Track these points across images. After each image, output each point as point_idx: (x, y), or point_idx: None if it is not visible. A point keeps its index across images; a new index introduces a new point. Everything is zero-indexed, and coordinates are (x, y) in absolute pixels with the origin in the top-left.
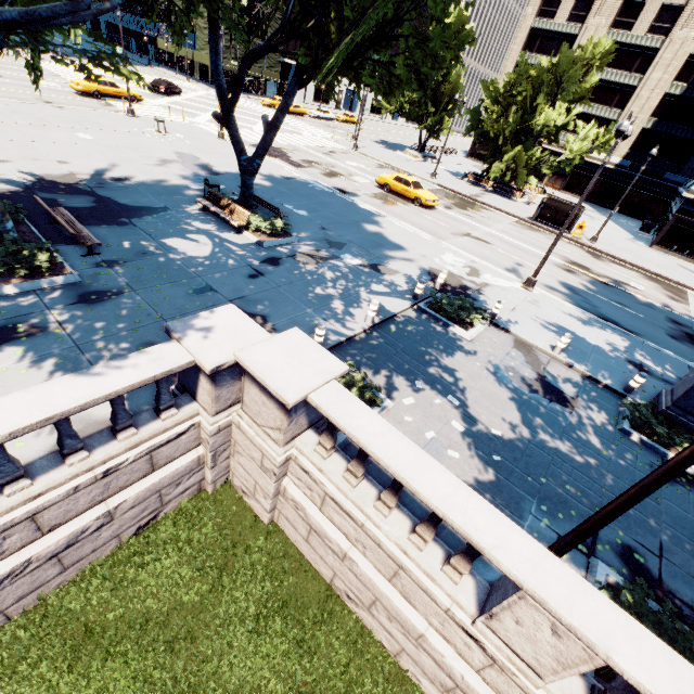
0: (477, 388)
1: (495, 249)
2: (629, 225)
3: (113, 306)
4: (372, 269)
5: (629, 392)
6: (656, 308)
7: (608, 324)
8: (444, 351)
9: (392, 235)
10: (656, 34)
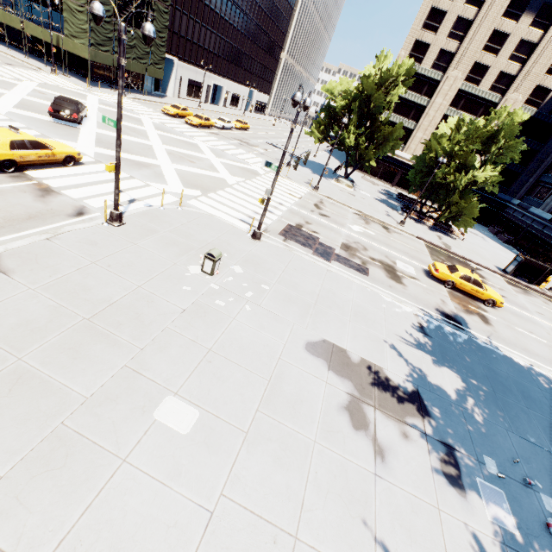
0: None
1: None
2: (491, 236)
3: None
4: None
5: None
6: None
7: None
8: None
9: None
10: (495, 92)
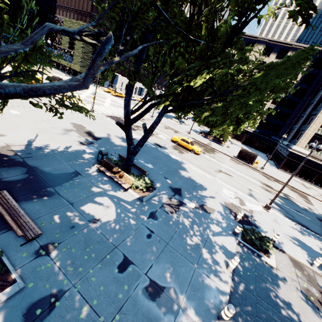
0: None
1: (236, 180)
2: (263, 156)
3: (58, 321)
4: (202, 210)
5: None
6: (308, 211)
7: (309, 231)
8: (274, 286)
9: (195, 178)
10: None
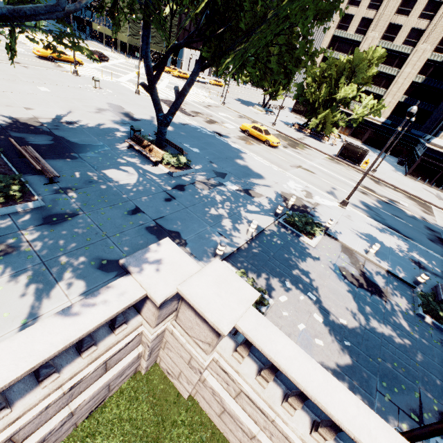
0: (325, 285)
1: (318, 177)
2: (390, 160)
3: (69, 226)
4: (246, 193)
5: (417, 284)
6: (417, 219)
7: (394, 232)
8: (299, 256)
9: (254, 167)
10: (408, 45)
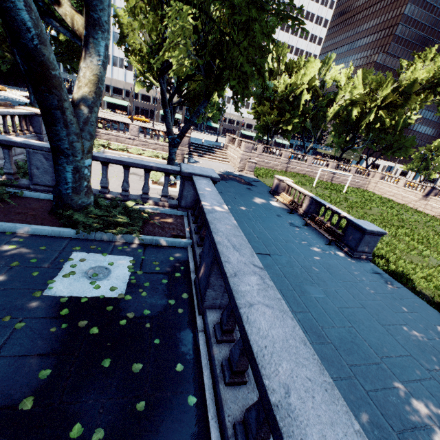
0: None
1: None
2: None
3: None
4: None
5: None
6: None
7: None
8: None
9: None
10: None
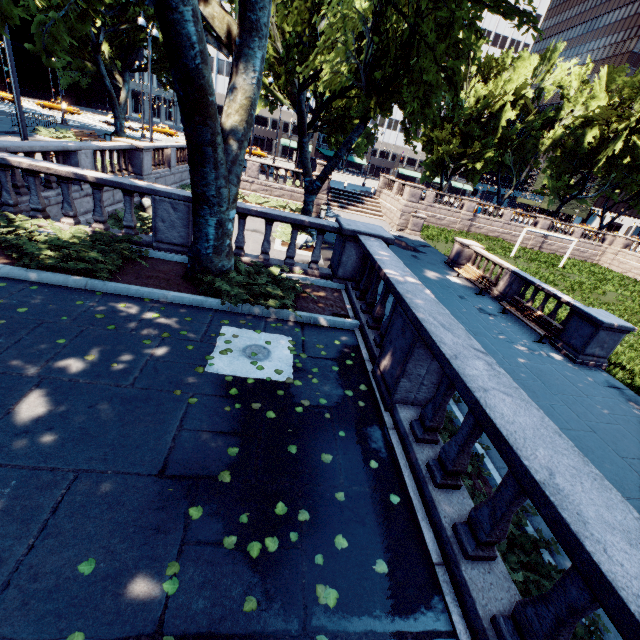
0: None
1: None
2: None
3: None
4: None
5: None
6: None
7: None
8: None
9: None
10: None
